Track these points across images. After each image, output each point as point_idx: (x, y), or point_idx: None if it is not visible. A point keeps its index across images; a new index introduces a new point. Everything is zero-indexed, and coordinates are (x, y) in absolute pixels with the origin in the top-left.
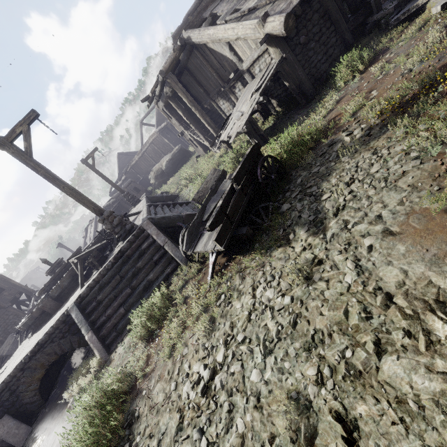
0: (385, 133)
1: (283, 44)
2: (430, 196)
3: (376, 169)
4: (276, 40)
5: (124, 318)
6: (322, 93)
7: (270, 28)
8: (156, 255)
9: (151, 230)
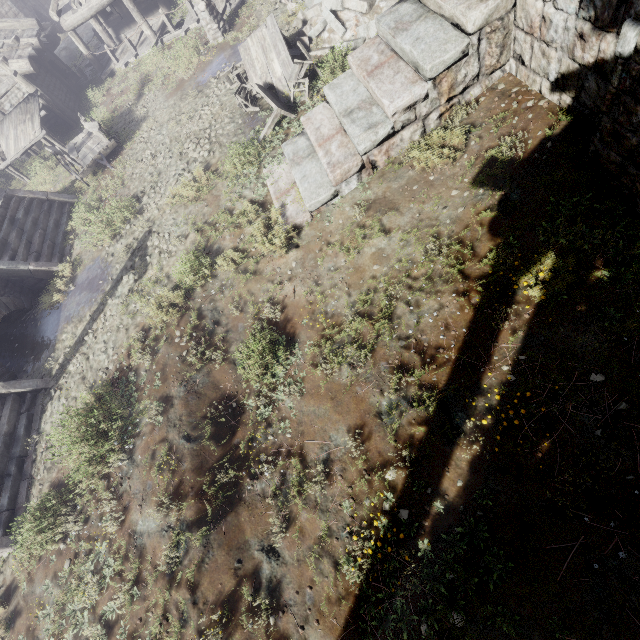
0: (142, 96)
1: (33, 81)
2: (167, 90)
3: (149, 100)
4: (26, 77)
5: (57, 247)
6: (88, 113)
7: (17, 67)
8: (43, 208)
9: (22, 193)
